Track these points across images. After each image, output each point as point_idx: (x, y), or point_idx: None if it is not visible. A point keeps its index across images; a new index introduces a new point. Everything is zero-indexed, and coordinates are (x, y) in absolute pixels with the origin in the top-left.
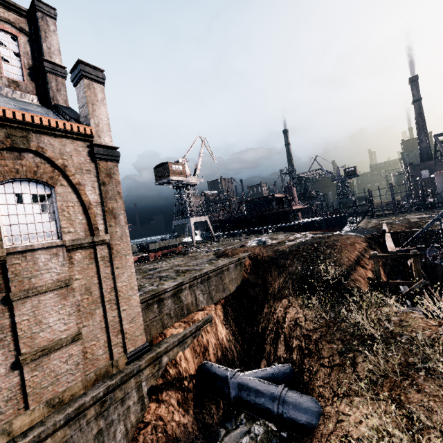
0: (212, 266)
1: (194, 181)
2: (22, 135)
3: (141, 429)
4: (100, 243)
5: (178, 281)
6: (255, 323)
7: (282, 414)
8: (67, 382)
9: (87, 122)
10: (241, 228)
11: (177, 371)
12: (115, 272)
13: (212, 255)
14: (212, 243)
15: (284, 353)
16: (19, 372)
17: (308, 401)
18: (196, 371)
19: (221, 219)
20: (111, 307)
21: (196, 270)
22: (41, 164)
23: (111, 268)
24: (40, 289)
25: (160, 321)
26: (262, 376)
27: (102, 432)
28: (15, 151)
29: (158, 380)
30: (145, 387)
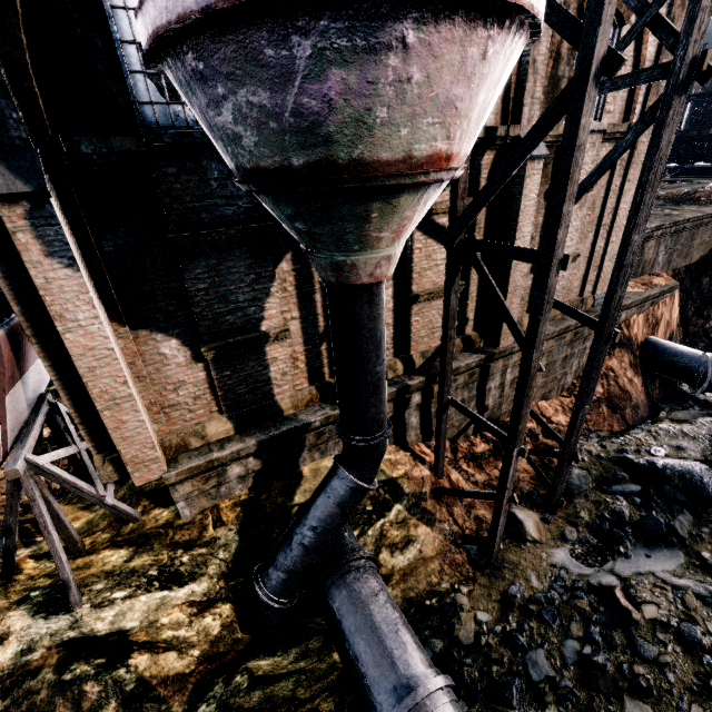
0: (693, 212)
1: None
2: None
3: None
4: None
5: (655, 222)
6: None
7: None
8: None
9: None
10: None
11: (628, 334)
12: (624, 186)
13: None
14: None
15: None
16: (532, 276)
17: None
18: (641, 343)
19: None
20: (602, 234)
21: (658, 215)
22: None
23: (620, 180)
24: None
25: None
26: None
27: (566, 359)
28: None
29: None
30: None
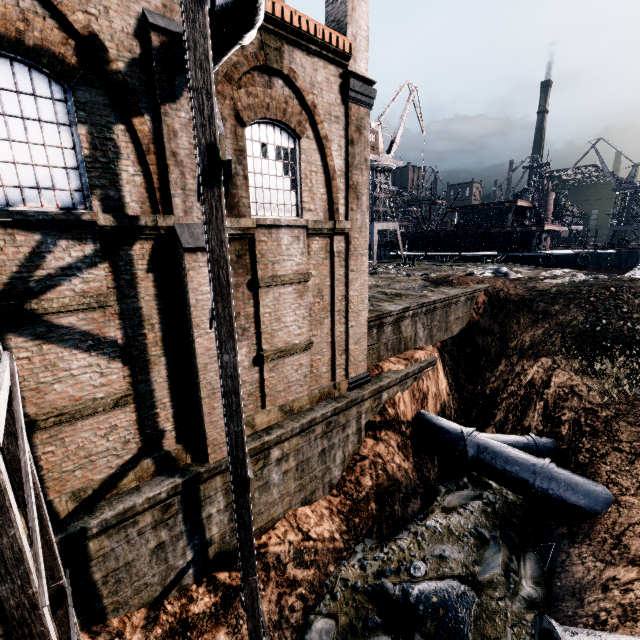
0: (440, 294)
1: (389, 163)
2: (276, 46)
3: (357, 461)
4: (339, 233)
5: (403, 305)
6: (480, 382)
7: (547, 490)
8: (296, 392)
9: (341, 31)
10: (442, 249)
11: (395, 412)
12: (349, 275)
13: (421, 280)
14: (404, 265)
15: (540, 424)
16: (259, 369)
17: (590, 484)
18: (413, 418)
19: (414, 232)
20: (339, 320)
21: (415, 296)
22: (290, 99)
23: (344, 270)
24: (283, 279)
25: (377, 351)
26: (512, 444)
27: (325, 452)
28: (265, 73)
29: (375, 416)
30: (363, 421)
